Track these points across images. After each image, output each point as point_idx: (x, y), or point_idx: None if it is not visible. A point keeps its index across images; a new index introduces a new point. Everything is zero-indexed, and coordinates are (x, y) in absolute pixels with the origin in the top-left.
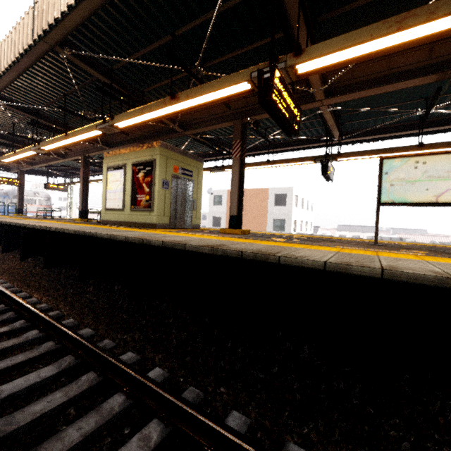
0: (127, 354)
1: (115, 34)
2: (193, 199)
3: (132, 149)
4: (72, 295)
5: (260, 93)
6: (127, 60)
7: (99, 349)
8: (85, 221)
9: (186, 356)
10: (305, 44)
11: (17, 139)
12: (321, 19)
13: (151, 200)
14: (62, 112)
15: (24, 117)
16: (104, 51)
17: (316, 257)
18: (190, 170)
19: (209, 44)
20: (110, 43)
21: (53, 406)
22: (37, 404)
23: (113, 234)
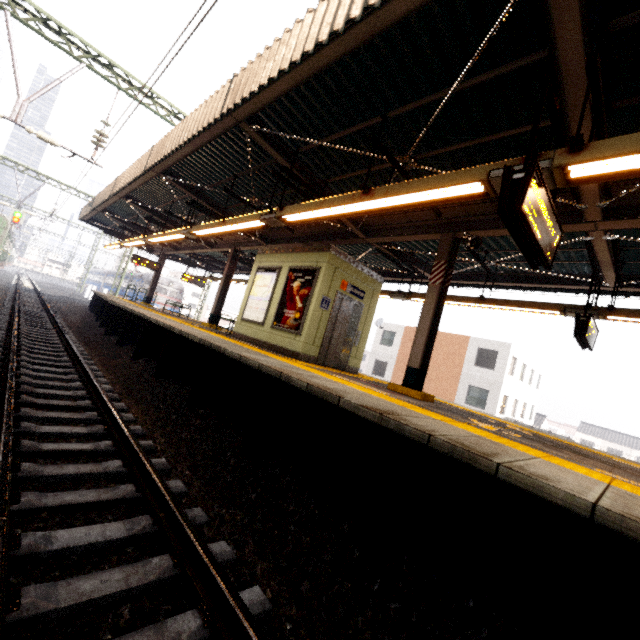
0: (219, 544)
1: (312, 112)
2: (357, 331)
3: (294, 249)
4: (173, 423)
5: (502, 199)
6: (319, 142)
7: (186, 521)
8: (214, 328)
9: (303, 581)
10: (584, 139)
11: (170, 219)
12: (620, 105)
13: (301, 320)
14: (226, 195)
15: (185, 196)
16: (293, 131)
17: (570, 486)
18: (362, 290)
19: (430, 130)
20: (304, 122)
21: (106, 592)
22: (88, 580)
23: (245, 355)
